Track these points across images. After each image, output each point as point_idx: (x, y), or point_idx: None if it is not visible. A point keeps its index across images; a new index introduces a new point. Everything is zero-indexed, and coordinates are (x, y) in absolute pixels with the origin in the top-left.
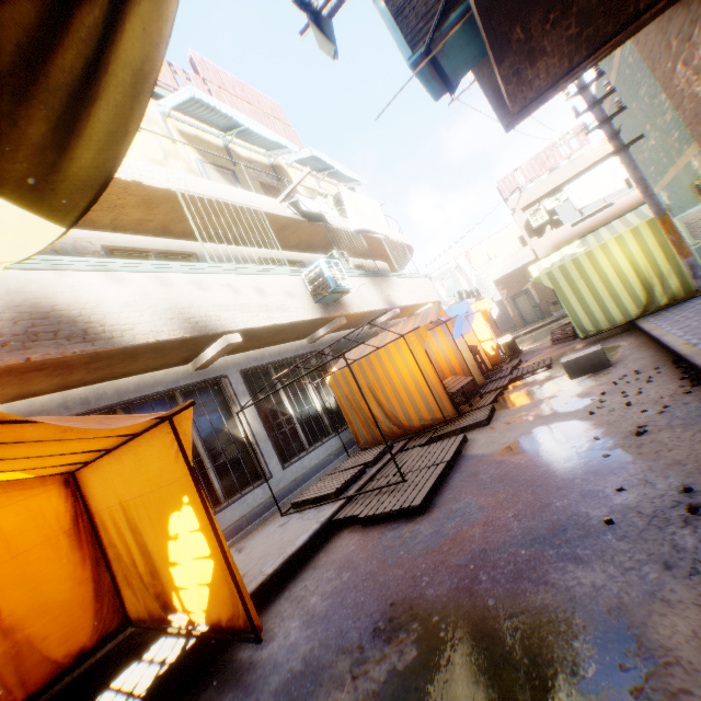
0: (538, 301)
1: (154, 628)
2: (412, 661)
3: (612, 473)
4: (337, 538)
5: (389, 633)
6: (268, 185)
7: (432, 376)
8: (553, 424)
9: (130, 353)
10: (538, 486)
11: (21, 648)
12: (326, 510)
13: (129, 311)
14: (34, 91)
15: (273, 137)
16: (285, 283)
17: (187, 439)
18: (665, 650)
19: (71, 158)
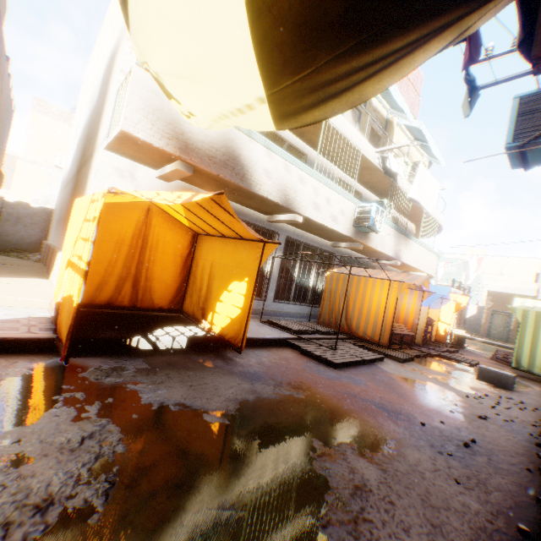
0: (511, 328)
1: (192, 321)
2: (301, 398)
3: (446, 417)
4: (285, 349)
5: (295, 387)
6: (375, 132)
7: (390, 314)
8: (439, 386)
9: (252, 195)
10: (403, 397)
11: (146, 289)
12: (286, 335)
13: (265, 175)
14: (319, 91)
15: (401, 104)
16: (344, 204)
17: (266, 256)
18: (403, 453)
19: (307, 112)
